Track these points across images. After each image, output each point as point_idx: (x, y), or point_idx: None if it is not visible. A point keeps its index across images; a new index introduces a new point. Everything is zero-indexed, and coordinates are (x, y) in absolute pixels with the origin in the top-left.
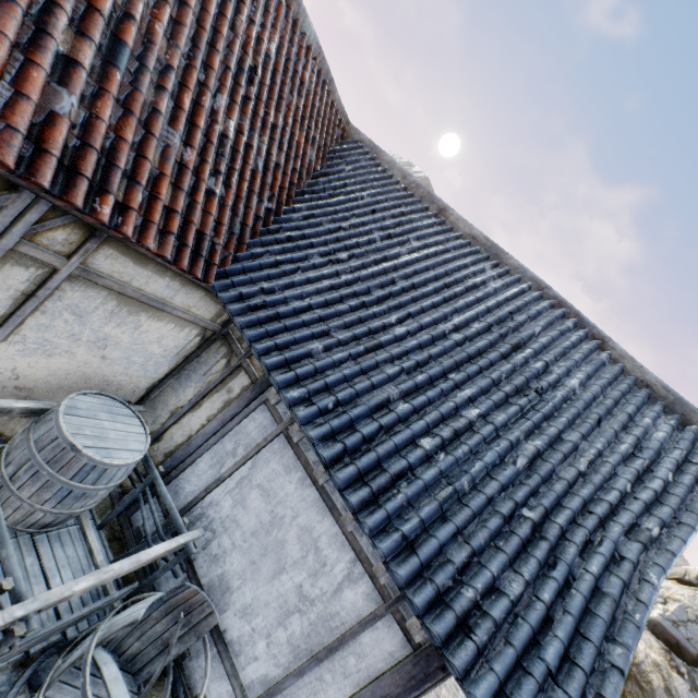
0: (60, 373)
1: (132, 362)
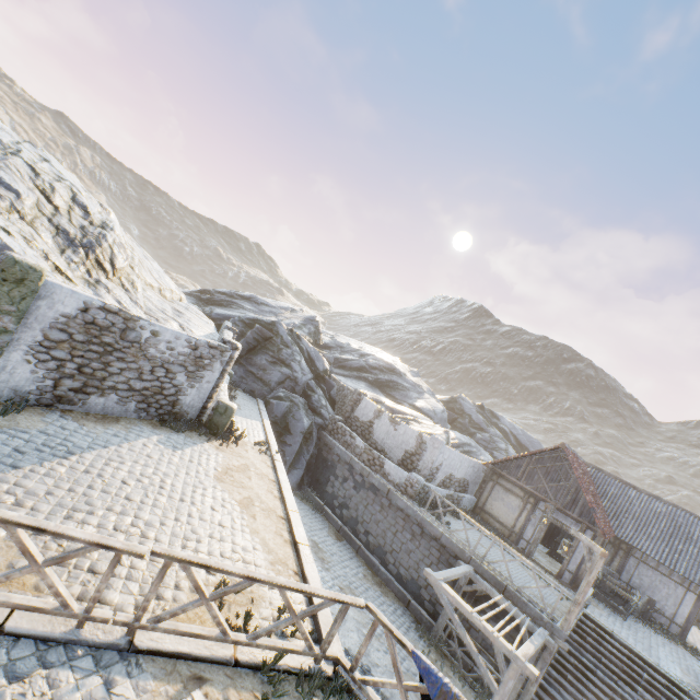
0: None
1: None
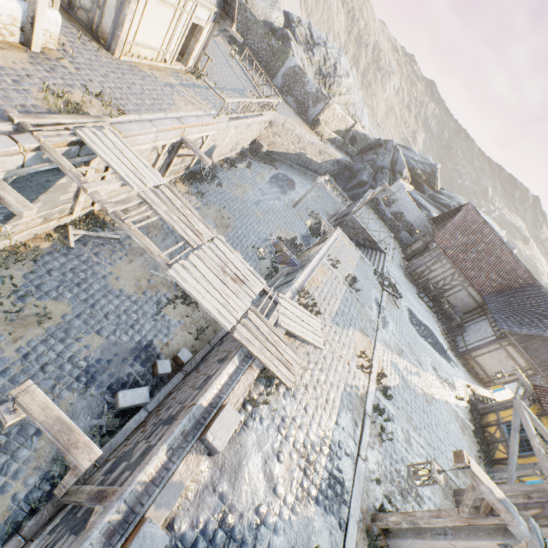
0: (454, 302)
1: (464, 305)
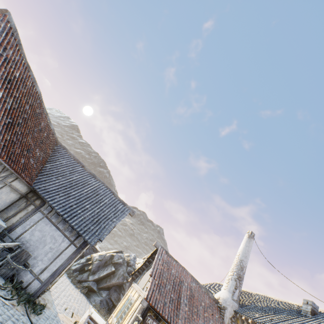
0: None
1: (1, 204)
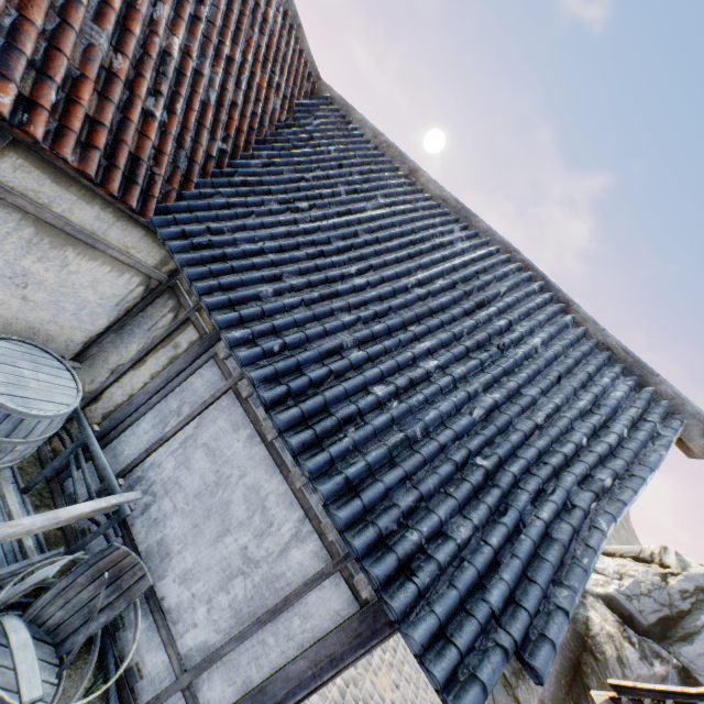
0: None
1: (62, 309)
